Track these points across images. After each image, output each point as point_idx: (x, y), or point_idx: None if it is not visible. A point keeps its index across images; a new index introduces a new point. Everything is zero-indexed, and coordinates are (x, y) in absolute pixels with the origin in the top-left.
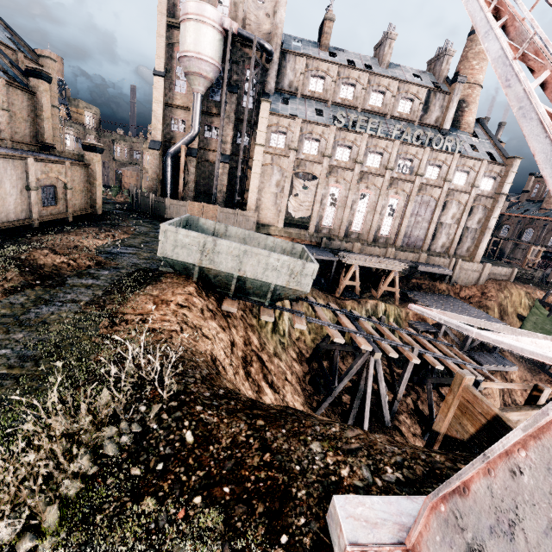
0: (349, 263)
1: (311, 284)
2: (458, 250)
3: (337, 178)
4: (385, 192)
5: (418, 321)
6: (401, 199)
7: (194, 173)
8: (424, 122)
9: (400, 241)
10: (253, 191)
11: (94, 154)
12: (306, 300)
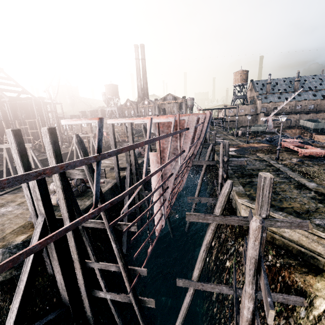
0: None
1: (313, 127)
2: None
3: None
4: None
5: None
6: None
7: None
8: None
9: None
10: None
11: None
12: None
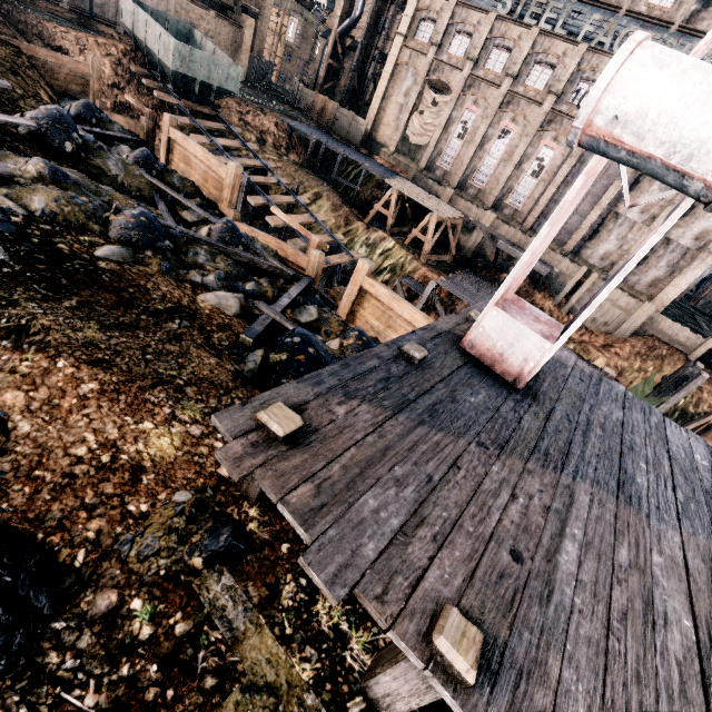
0: (388, 183)
1: (172, 60)
2: (632, 276)
3: (477, 98)
4: (534, 132)
5: (421, 283)
6: (560, 152)
7: (348, 72)
8: (696, 26)
9: (532, 221)
10: (378, 95)
11: (247, 17)
12: (222, 120)
